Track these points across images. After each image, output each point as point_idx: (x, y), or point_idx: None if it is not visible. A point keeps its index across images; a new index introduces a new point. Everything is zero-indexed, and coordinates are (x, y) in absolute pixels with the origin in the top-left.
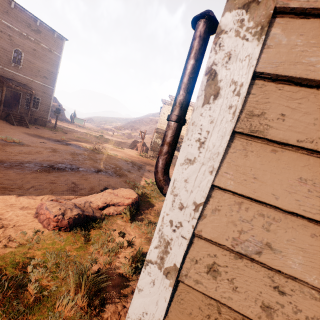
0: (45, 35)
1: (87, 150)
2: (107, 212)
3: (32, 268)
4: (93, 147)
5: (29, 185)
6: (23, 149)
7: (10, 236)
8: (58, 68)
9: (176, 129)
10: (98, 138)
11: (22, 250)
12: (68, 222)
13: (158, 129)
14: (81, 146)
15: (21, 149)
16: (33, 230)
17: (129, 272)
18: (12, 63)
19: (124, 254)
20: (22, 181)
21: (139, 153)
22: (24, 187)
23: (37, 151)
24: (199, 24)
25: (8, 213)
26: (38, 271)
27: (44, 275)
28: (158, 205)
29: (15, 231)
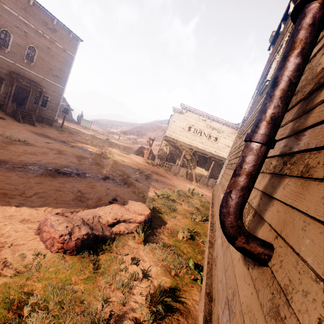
0: (60, 34)
1: (94, 153)
2: (118, 230)
3: (30, 309)
4: (100, 151)
5: (32, 192)
6: (28, 148)
7: (6, 260)
8: (70, 68)
9: (263, 154)
10: (104, 142)
11: (18, 281)
12: (75, 244)
13: (167, 137)
14: (88, 149)
15: (25, 148)
16: (34, 252)
17: (148, 319)
18: (25, 59)
19: (139, 289)
20: (24, 187)
21: (146, 160)
22: (26, 193)
23: (43, 152)
24: (312, 8)
25: (5, 227)
26: (37, 316)
27: (45, 321)
28: (170, 222)
29: (12, 252)
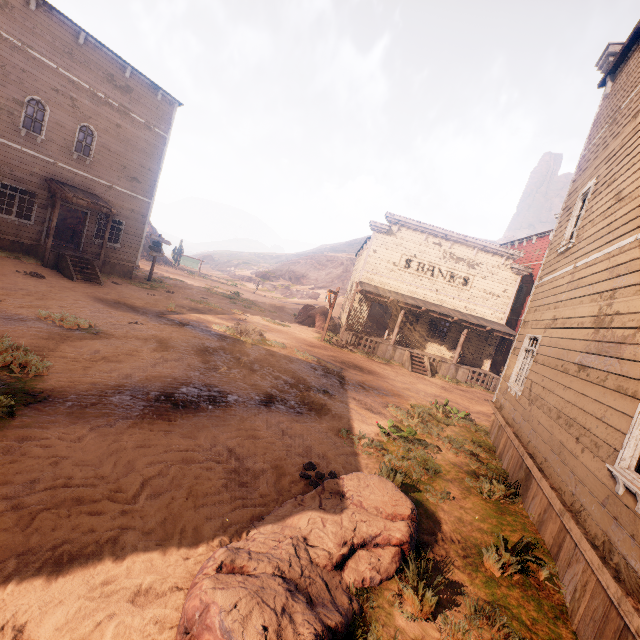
0: (139, 96)
1: (225, 336)
2: (358, 579)
3: None
4: (236, 330)
5: (136, 481)
6: (100, 347)
7: None
8: (161, 161)
9: None
10: (232, 301)
11: None
12: None
13: (363, 284)
14: (211, 327)
15: (95, 347)
16: None
17: None
18: (75, 153)
19: None
20: (115, 465)
21: (324, 337)
22: (124, 489)
23: (130, 349)
24: None
25: (100, 634)
26: None
27: None
28: (446, 515)
29: None
